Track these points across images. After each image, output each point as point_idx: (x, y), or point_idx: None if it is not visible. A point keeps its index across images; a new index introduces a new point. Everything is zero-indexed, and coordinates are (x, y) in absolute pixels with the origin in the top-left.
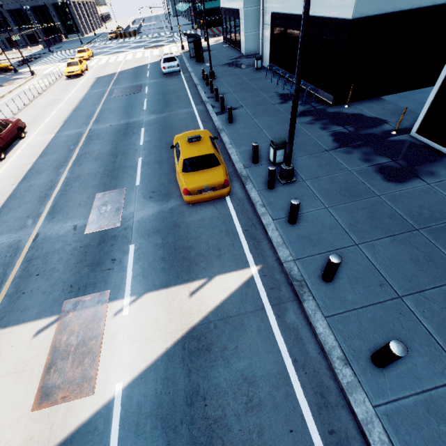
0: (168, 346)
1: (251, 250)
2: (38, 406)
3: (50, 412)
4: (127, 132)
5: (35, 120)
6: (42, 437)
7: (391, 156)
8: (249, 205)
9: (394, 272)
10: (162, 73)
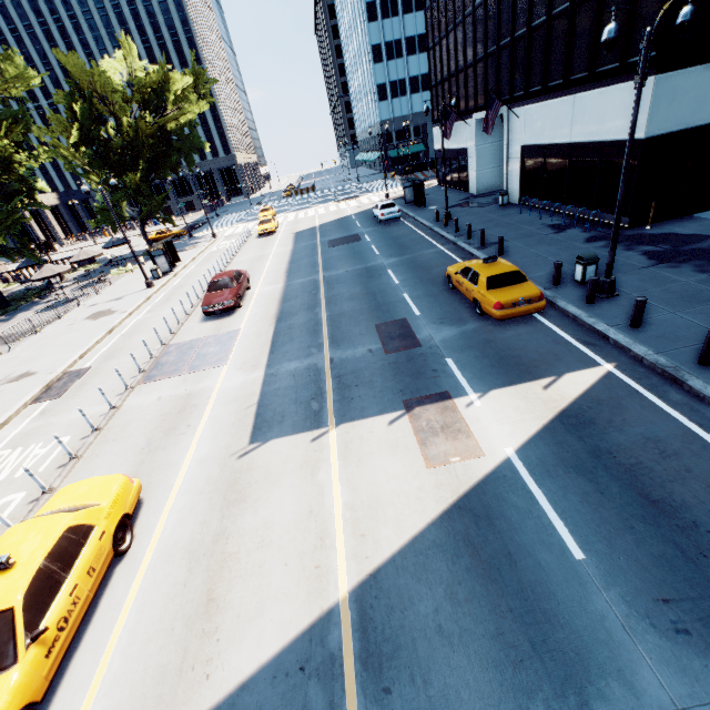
0: (544, 423)
1: (595, 353)
2: (432, 465)
3: (447, 468)
4: (372, 274)
5: (250, 274)
6: (451, 483)
7: None
8: (569, 320)
9: None
10: (376, 221)
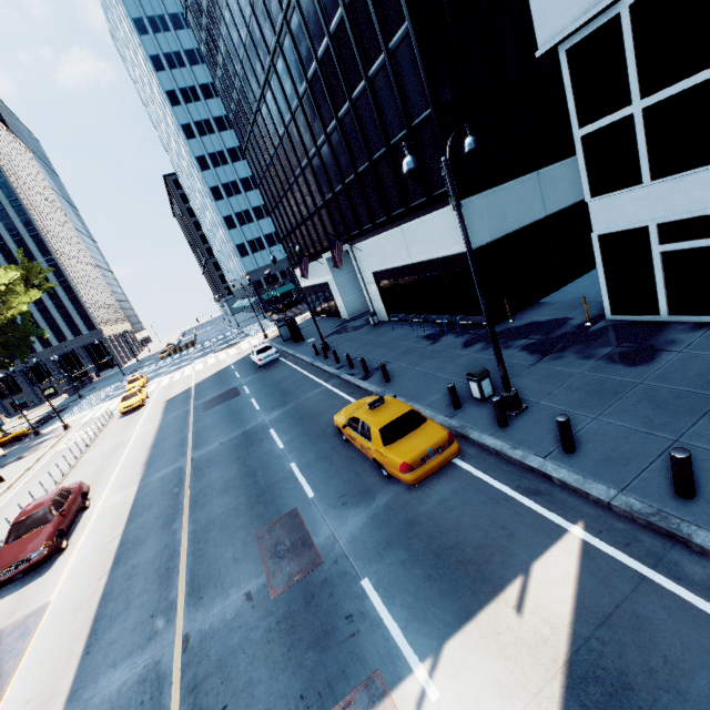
0: None
1: (549, 508)
2: None
3: None
4: (251, 441)
5: (97, 478)
6: None
7: (609, 343)
8: (493, 457)
9: None
10: (256, 367)
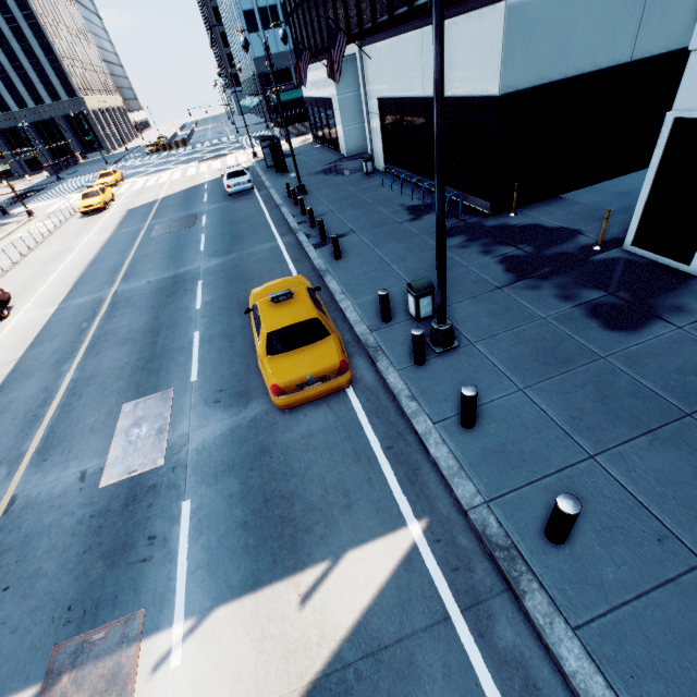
0: None
1: (405, 488)
2: None
3: None
4: (175, 289)
5: (28, 285)
6: None
7: (604, 286)
8: (387, 399)
9: (675, 507)
10: (227, 194)
